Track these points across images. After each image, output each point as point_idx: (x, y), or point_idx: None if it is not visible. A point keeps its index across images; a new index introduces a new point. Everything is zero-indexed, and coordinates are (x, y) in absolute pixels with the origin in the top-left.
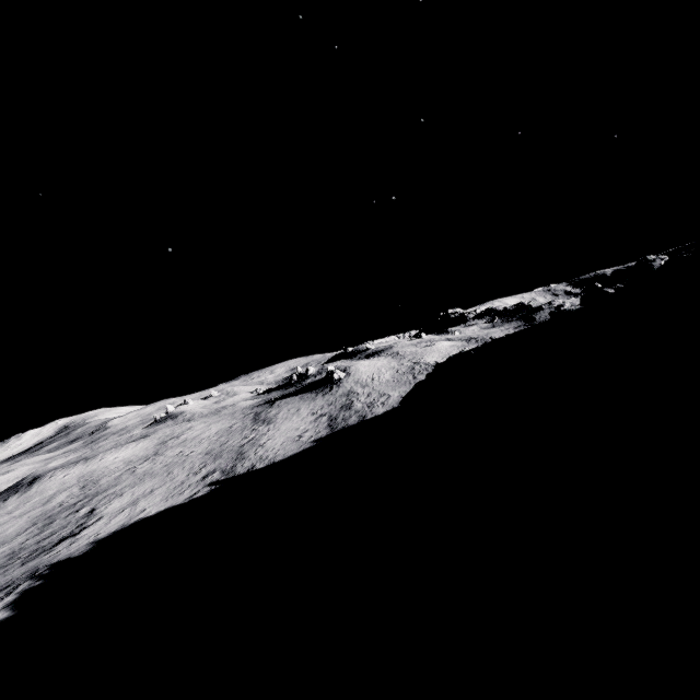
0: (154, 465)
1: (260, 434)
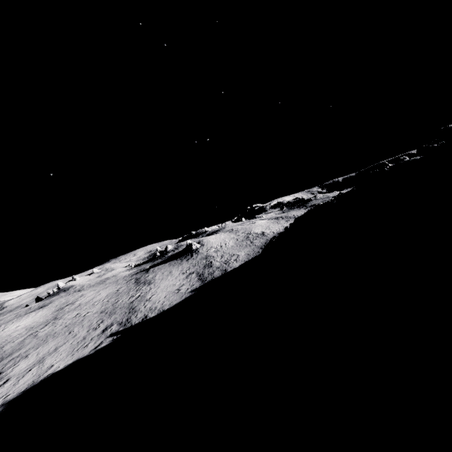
0: (55, 327)
1: (145, 292)
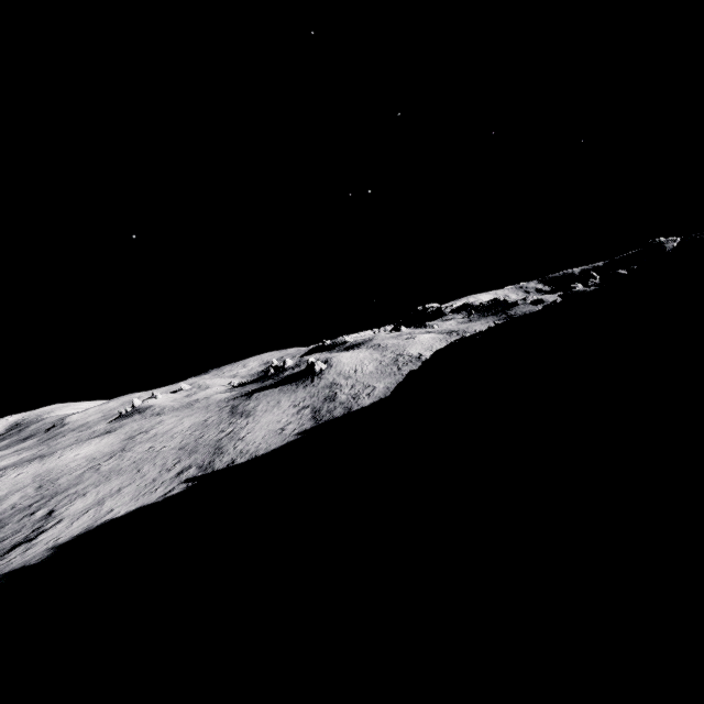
0: (121, 462)
1: (239, 428)
